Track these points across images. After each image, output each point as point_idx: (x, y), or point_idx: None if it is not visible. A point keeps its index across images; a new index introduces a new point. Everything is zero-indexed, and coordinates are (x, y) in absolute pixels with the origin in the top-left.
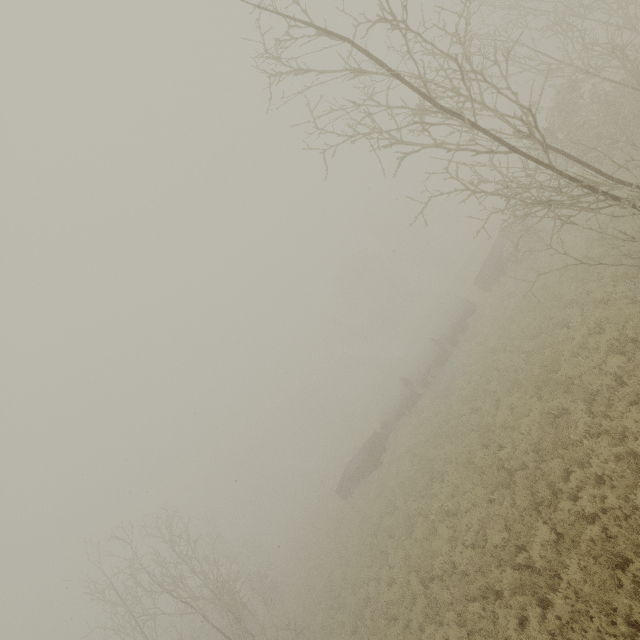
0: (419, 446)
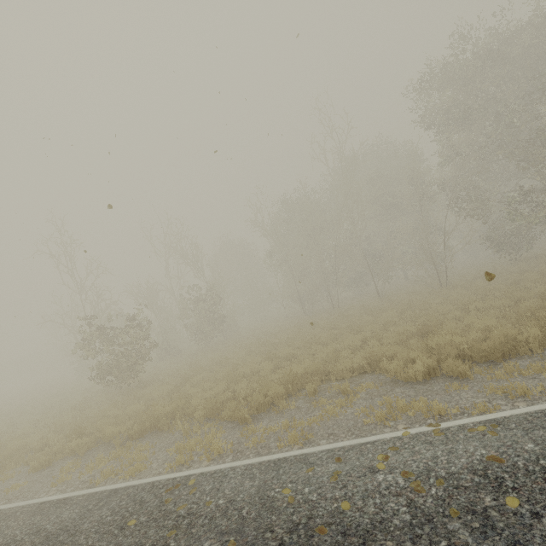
0: None
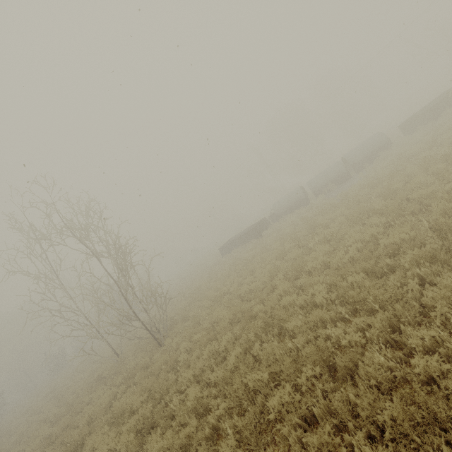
0: (304, 220)
